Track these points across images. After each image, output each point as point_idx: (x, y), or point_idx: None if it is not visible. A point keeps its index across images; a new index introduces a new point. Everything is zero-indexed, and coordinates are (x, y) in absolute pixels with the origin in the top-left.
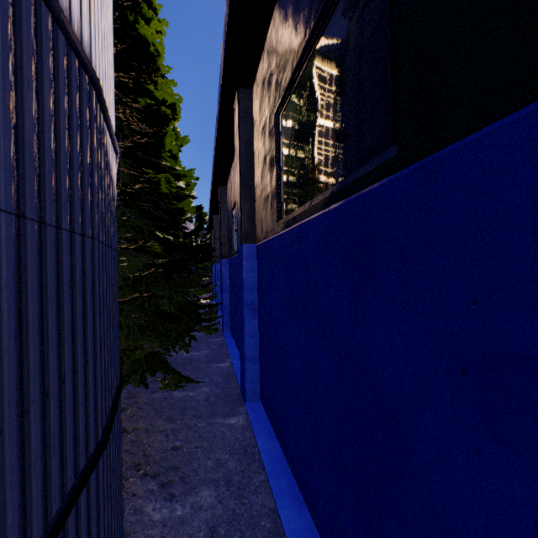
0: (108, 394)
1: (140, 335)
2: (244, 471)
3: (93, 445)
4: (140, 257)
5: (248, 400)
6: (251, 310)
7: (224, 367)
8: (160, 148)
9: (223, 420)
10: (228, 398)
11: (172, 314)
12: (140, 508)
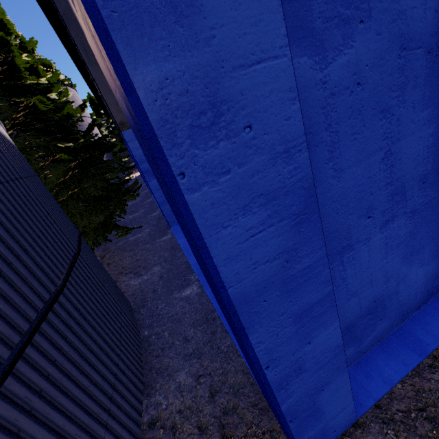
0: (73, 236)
1: (89, 215)
2: (172, 254)
3: (75, 250)
4: (58, 167)
5: (171, 226)
6: (149, 175)
7: (156, 215)
8: (16, 70)
9: (159, 240)
10: (161, 229)
11: (103, 196)
12: (128, 283)
